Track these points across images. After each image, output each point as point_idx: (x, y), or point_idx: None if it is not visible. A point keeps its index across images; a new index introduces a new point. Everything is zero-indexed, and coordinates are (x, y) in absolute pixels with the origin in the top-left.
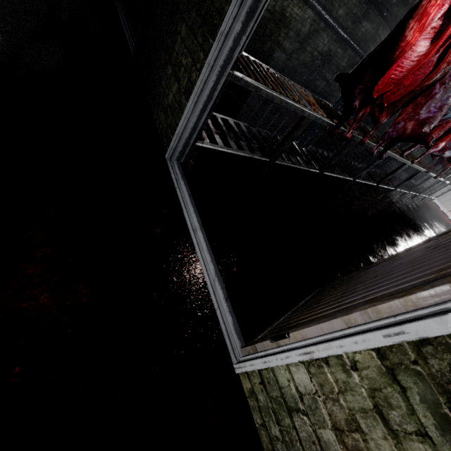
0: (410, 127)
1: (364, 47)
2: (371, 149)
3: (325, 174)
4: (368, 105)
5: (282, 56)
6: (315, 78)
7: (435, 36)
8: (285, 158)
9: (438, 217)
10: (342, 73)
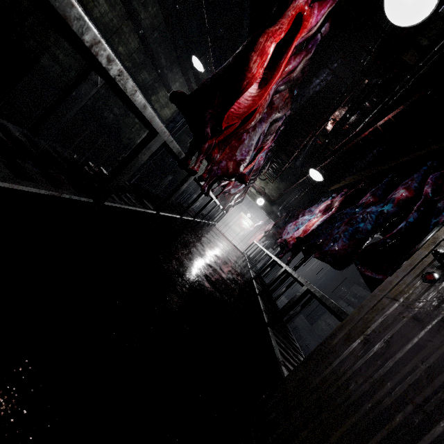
0: (232, 166)
1: (146, 93)
2: (203, 186)
3: (161, 214)
4: (215, 136)
5: (56, 67)
6: (102, 107)
7: (261, 82)
8: (115, 197)
9: (223, 238)
10: (179, 91)
